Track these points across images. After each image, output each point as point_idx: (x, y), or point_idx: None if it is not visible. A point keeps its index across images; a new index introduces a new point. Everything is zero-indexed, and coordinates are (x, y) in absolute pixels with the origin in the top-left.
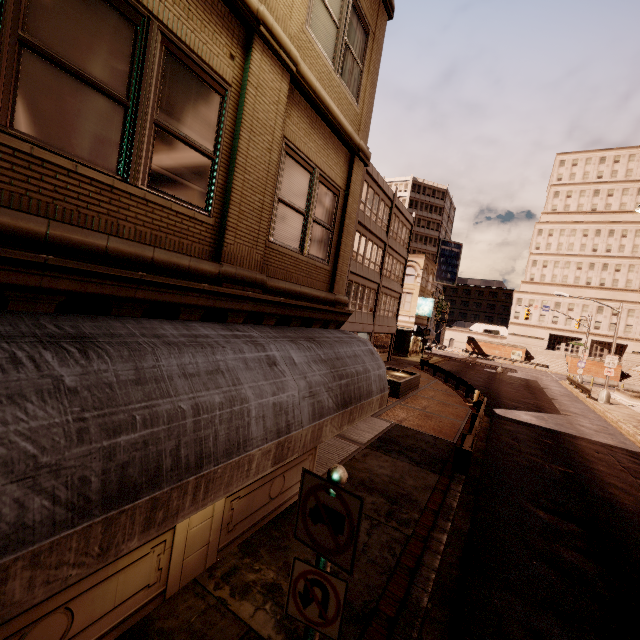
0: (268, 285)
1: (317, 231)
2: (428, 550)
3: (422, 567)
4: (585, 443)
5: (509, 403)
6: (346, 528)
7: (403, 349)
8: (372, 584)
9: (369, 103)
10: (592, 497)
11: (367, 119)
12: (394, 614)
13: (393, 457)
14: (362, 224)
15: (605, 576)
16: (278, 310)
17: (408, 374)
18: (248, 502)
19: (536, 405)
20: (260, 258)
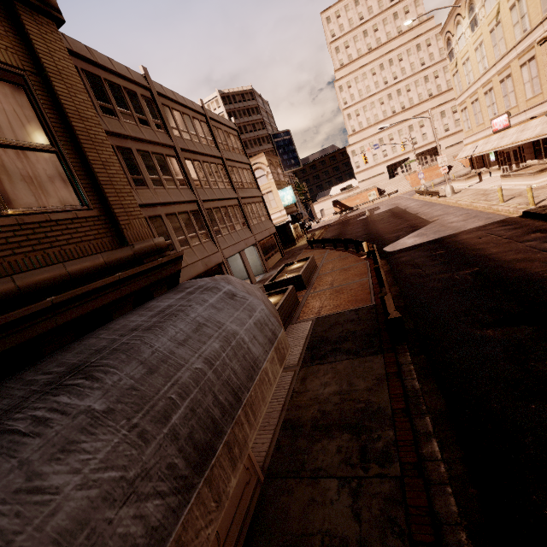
0: None
1: (6, 160)
2: (432, 487)
3: (443, 529)
4: (465, 236)
5: (391, 237)
6: None
7: (290, 240)
8: None
9: None
10: (511, 284)
11: None
12: None
13: (330, 362)
14: (187, 150)
15: None
16: None
17: (303, 261)
18: None
19: (410, 226)
20: None
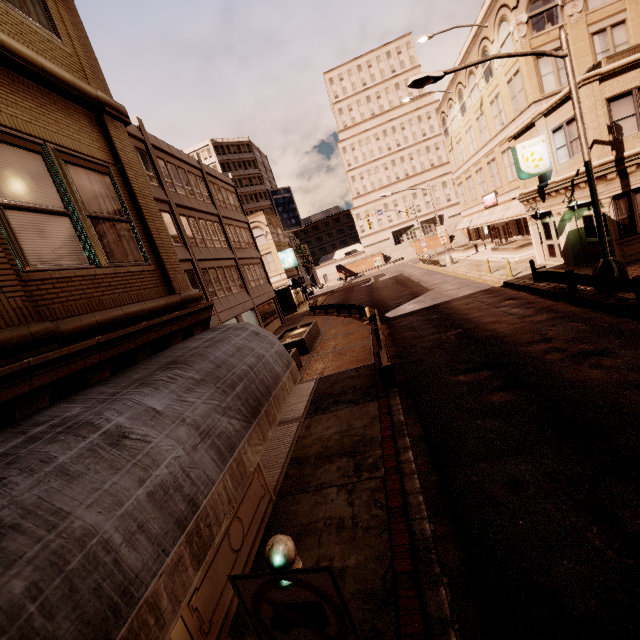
0: (63, 332)
1: (105, 229)
2: (405, 477)
3: (409, 497)
4: (457, 302)
5: (393, 303)
6: (330, 615)
7: (290, 306)
8: (379, 552)
9: (80, 38)
10: (483, 341)
11: (91, 61)
12: (412, 566)
13: (333, 411)
14: (182, 206)
15: (524, 396)
16: (103, 354)
17: (306, 326)
18: (211, 582)
19: (411, 293)
20: (22, 302)
